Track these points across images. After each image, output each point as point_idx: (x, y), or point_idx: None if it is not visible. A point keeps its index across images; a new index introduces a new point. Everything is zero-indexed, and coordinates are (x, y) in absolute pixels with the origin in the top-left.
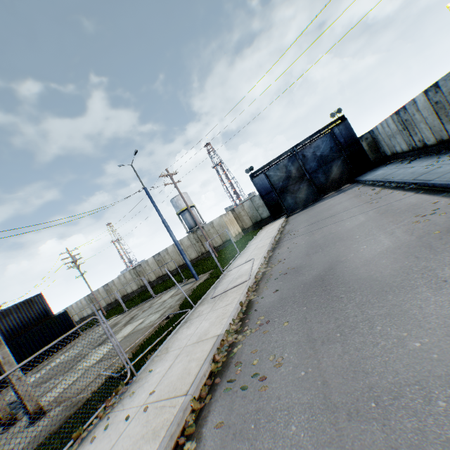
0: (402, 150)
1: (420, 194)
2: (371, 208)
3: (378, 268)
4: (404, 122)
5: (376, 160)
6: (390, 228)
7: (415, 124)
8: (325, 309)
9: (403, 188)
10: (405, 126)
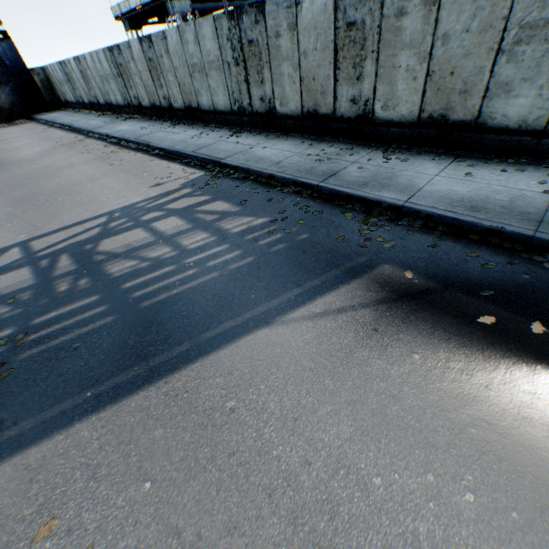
0: (73, 101)
1: (69, 132)
2: (38, 137)
3: (32, 156)
4: (69, 76)
5: (54, 103)
6: (45, 145)
7: (75, 82)
8: (0, 170)
9: (63, 129)
10: (70, 80)
